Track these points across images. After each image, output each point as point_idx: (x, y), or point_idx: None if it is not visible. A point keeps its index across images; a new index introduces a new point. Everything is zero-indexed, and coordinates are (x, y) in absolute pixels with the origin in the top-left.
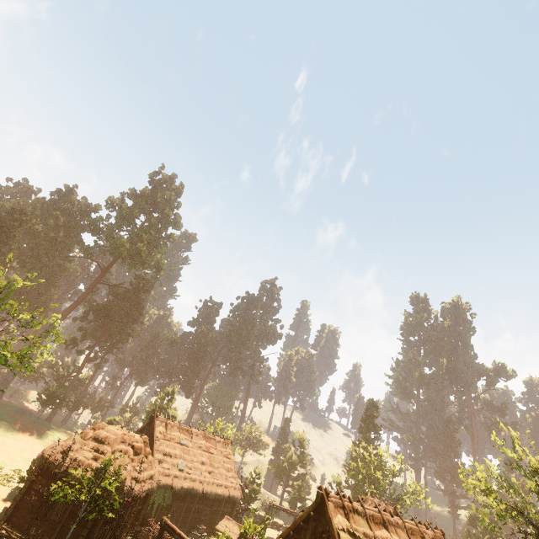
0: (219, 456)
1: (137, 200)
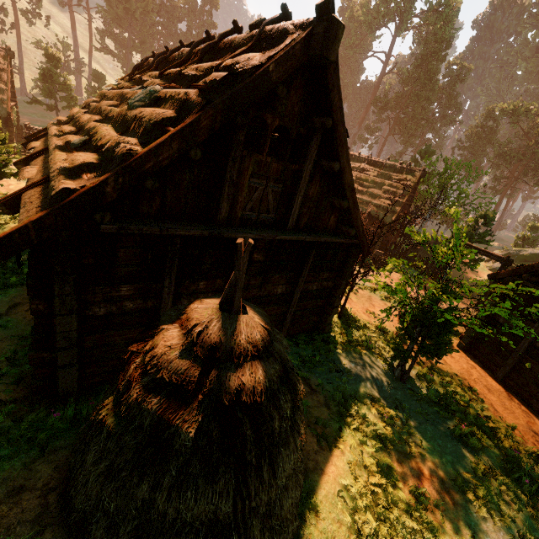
0: (378, 179)
1: None
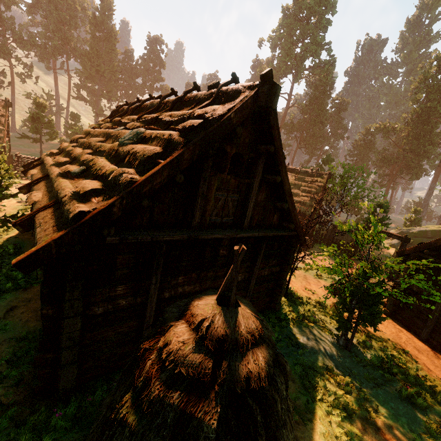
0: (296, 181)
1: (280, 24)
